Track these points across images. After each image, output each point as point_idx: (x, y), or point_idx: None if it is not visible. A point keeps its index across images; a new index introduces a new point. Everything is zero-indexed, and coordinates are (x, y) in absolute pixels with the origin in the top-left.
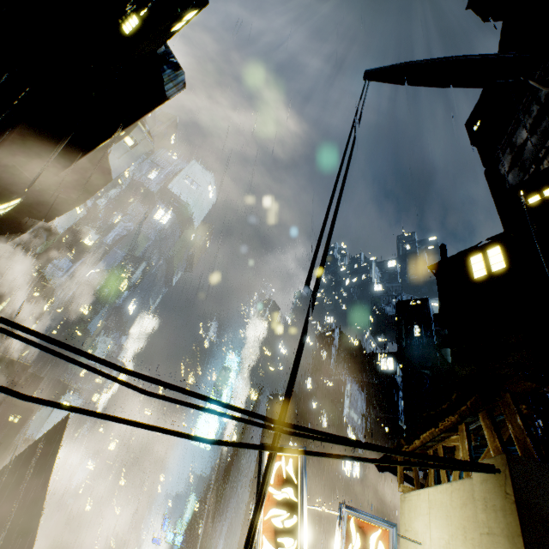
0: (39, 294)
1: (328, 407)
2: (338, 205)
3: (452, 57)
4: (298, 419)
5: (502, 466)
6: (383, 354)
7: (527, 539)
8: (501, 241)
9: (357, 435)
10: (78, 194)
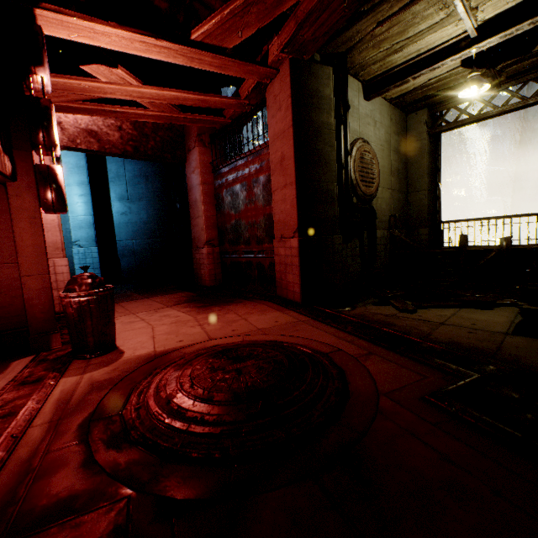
0: None
1: None
2: None
3: None
4: None
5: None
6: None
7: None
8: None
9: None
10: None
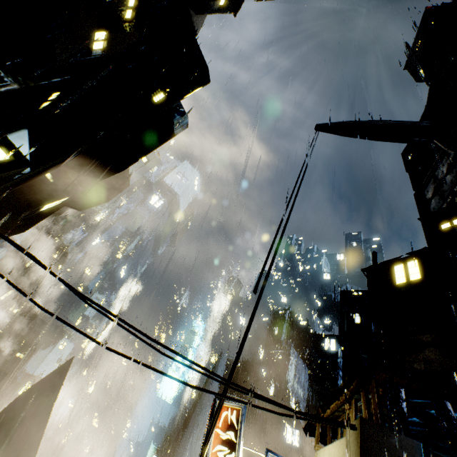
0: (57, 256)
1: (275, 378)
2: (284, 230)
3: (380, 120)
4: (250, 385)
5: (358, 425)
6: (327, 336)
7: None
8: (418, 256)
9: (299, 406)
10: (106, 195)
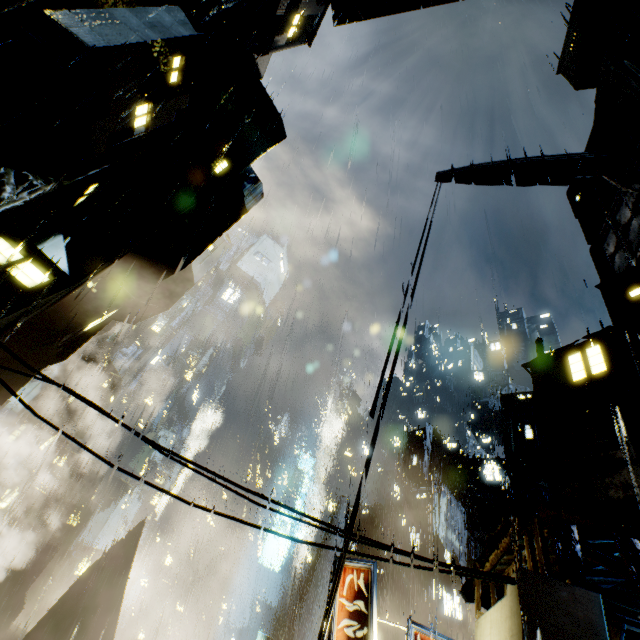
0: (108, 385)
1: (419, 526)
2: (404, 327)
3: (524, 158)
4: (386, 538)
5: (517, 578)
6: (488, 460)
7: (524, 633)
8: (600, 339)
9: (457, 563)
10: (165, 301)
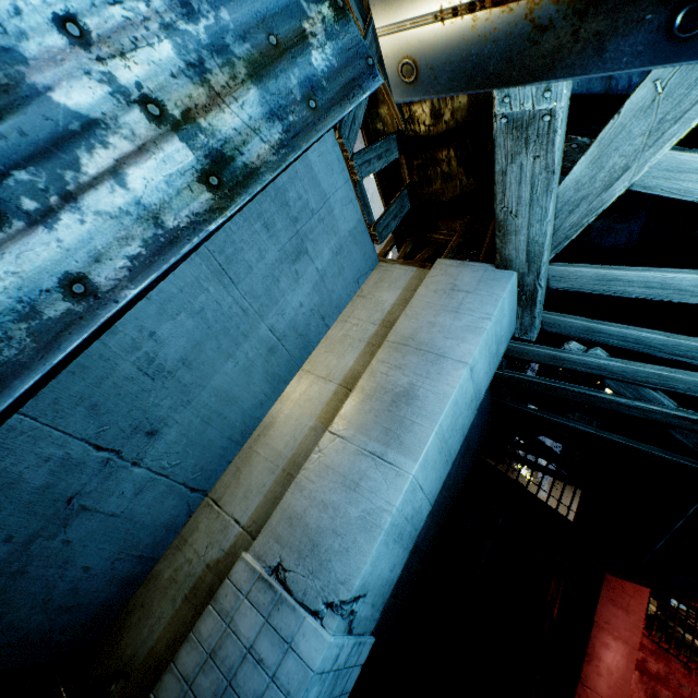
0: None
1: None
2: None
3: None
4: None
5: None
6: None
7: None
8: None
9: (537, 477)
10: None
